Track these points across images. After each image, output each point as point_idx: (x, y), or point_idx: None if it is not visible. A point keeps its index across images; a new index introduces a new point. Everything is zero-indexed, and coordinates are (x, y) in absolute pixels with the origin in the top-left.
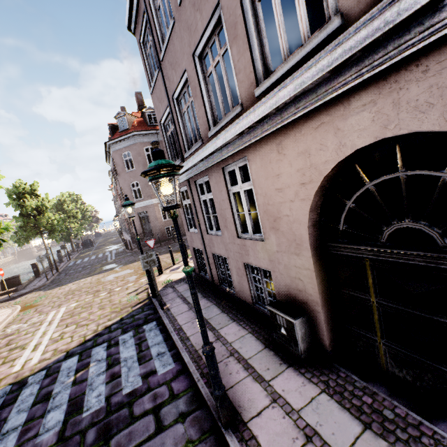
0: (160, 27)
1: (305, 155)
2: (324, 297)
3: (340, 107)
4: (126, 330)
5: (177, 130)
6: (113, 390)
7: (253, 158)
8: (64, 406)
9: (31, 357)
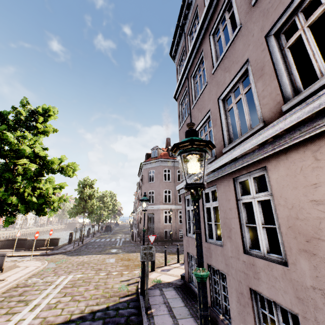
0: (195, 92)
1: None
2: None
3: None
4: (107, 324)
5: None
6: None
7: (275, 167)
8: None
9: (26, 317)
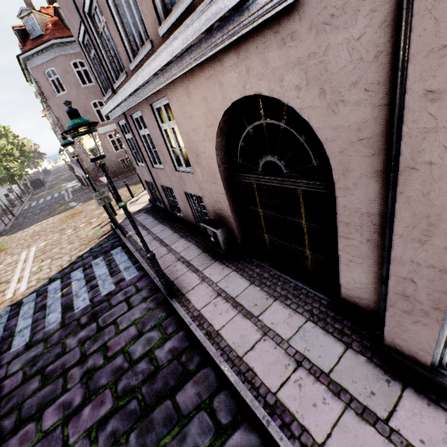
0: None
1: (205, 102)
2: (235, 213)
3: (219, 64)
4: (97, 256)
5: (99, 55)
6: (94, 295)
7: (172, 98)
8: (59, 309)
9: (19, 287)
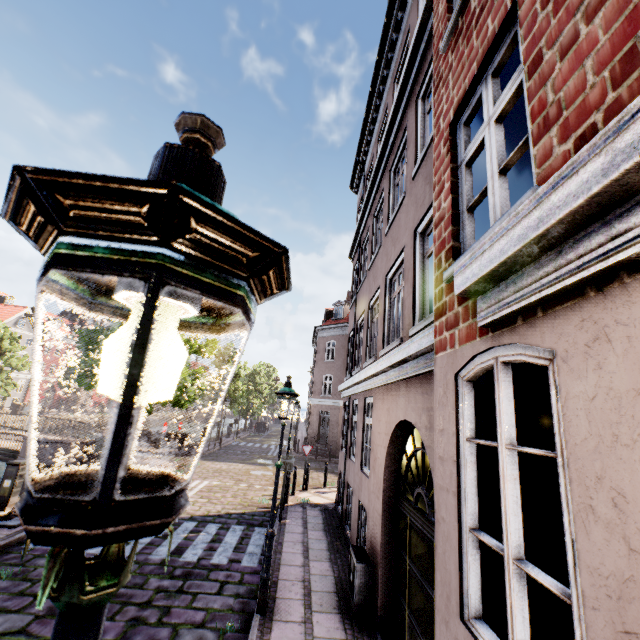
0: (364, 270)
1: (388, 412)
2: (386, 551)
3: (398, 389)
4: (241, 522)
5: (354, 349)
6: (206, 556)
7: (375, 399)
8: (172, 547)
9: None
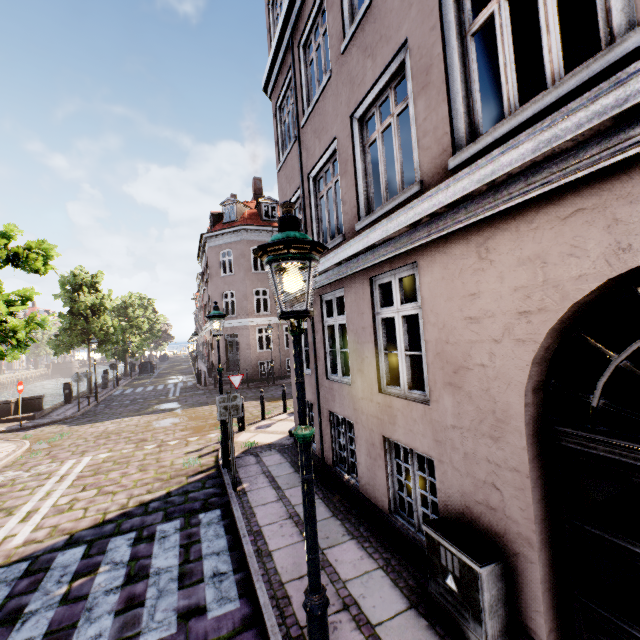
0: (309, 86)
1: (535, 263)
2: (543, 533)
3: (624, 182)
4: (171, 515)
5: (307, 221)
6: (124, 632)
7: (430, 264)
8: None
9: (16, 531)
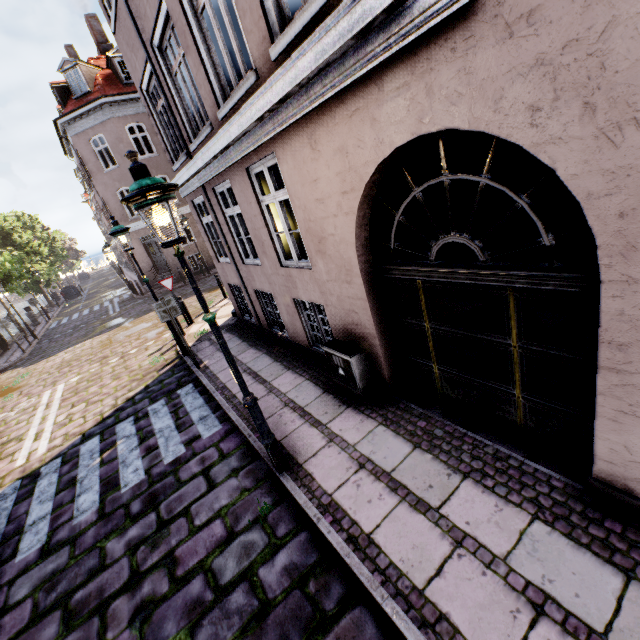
0: None
1: (343, 154)
2: (381, 329)
3: (374, 89)
4: (156, 398)
5: (171, 105)
6: (152, 463)
7: (283, 155)
8: (96, 487)
9: (36, 447)
